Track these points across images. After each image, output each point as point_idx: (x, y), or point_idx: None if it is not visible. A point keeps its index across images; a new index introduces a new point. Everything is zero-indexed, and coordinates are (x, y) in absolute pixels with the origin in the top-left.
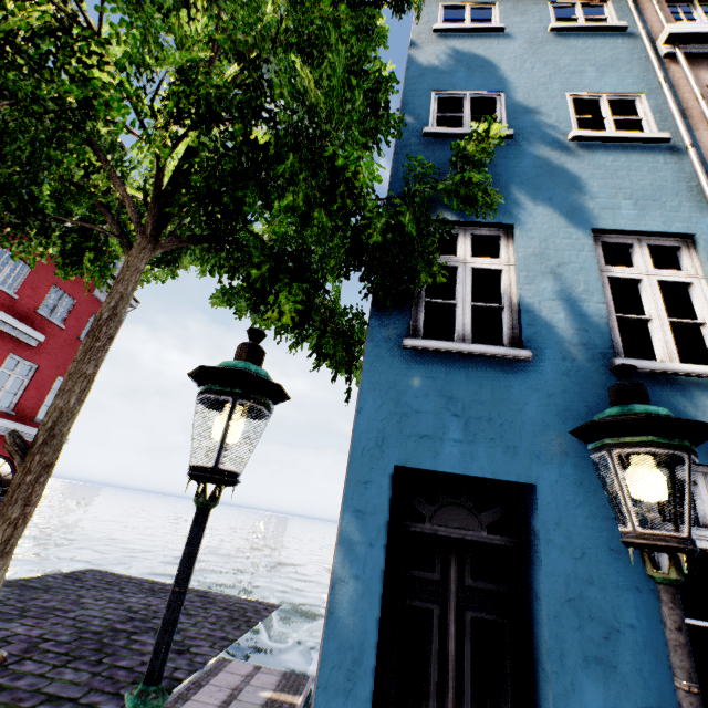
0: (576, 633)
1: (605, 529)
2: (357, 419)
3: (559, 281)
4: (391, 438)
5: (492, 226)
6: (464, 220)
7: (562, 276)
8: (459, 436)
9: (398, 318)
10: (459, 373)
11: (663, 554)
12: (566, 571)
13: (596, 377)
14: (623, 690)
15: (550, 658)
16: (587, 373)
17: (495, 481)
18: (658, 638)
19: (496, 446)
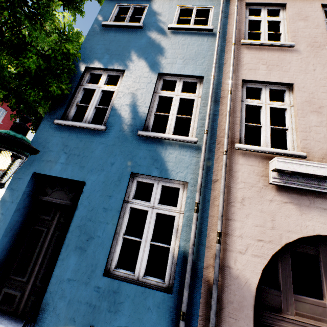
0: (77, 238)
1: (106, 200)
2: None
3: (133, 96)
4: (36, 161)
5: (118, 70)
6: (104, 67)
7: (136, 94)
8: (63, 161)
9: (59, 111)
10: (74, 135)
11: (127, 211)
12: (83, 215)
13: (130, 139)
14: (85, 259)
15: (63, 246)
16: (127, 137)
17: (78, 181)
18: (107, 241)
19: (76, 166)
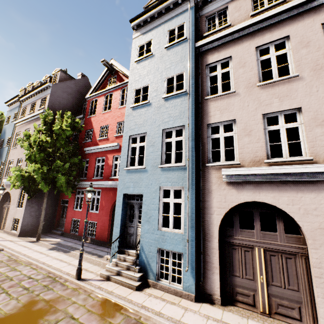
0: None
1: None
2: None
3: None
4: None
5: None
6: None
7: None
8: None
9: None
10: None
11: None
12: None
13: None
14: None
15: None
16: None
17: None
18: None
19: None
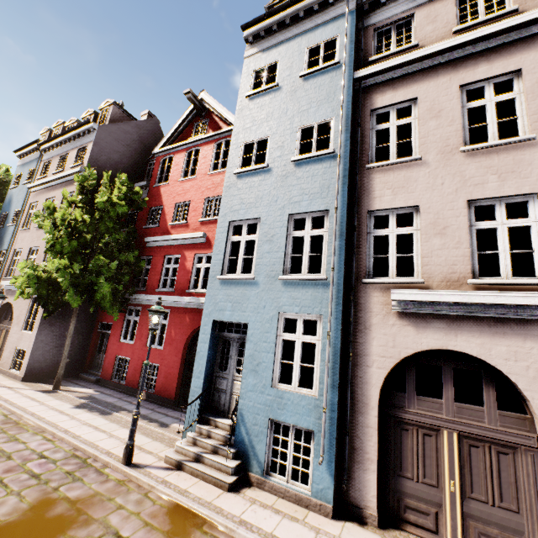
0: None
1: None
2: None
3: None
4: None
5: None
6: None
7: None
8: None
9: None
10: None
11: None
12: None
13: None
14: None
15: None
16: None
17: None
18: None
19: None
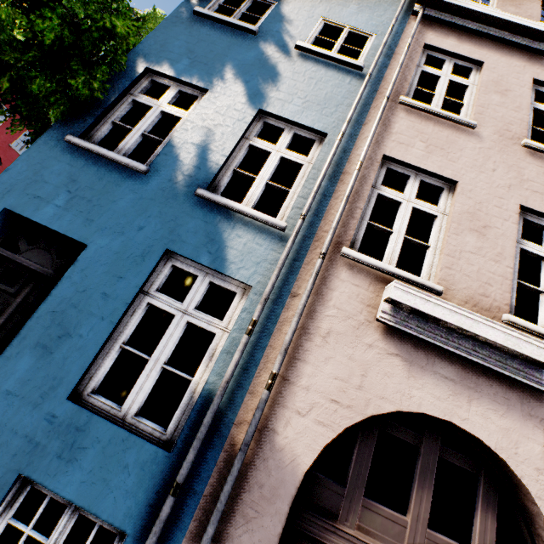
0: (44, 329)
1: (111, 282)
2: (2, 175)
3: (208, 134)
4: (15, 192)
5: (197, 88)
6: (176, 77)
7: (213, 131)
8: (61, 204)
9: (80, 123)
10: (93, 168)
11: (141, 308)
12: (66, 296)
13: (182, 197)
14: (46, 366)
15: (16, 337)
16: (178, 193)
17: (77, 242)
18: (92, 347)
19: (81, 216)
